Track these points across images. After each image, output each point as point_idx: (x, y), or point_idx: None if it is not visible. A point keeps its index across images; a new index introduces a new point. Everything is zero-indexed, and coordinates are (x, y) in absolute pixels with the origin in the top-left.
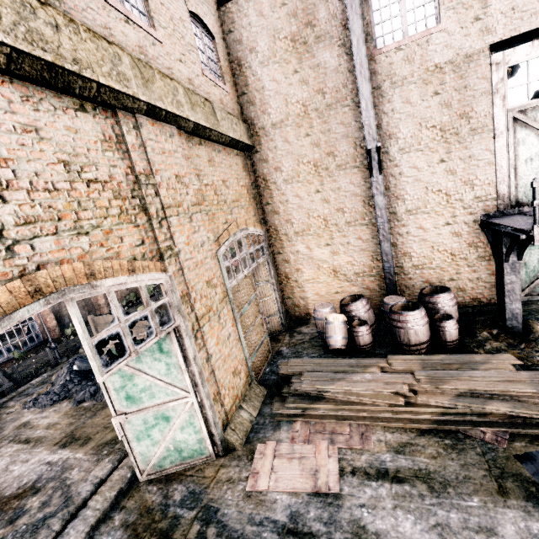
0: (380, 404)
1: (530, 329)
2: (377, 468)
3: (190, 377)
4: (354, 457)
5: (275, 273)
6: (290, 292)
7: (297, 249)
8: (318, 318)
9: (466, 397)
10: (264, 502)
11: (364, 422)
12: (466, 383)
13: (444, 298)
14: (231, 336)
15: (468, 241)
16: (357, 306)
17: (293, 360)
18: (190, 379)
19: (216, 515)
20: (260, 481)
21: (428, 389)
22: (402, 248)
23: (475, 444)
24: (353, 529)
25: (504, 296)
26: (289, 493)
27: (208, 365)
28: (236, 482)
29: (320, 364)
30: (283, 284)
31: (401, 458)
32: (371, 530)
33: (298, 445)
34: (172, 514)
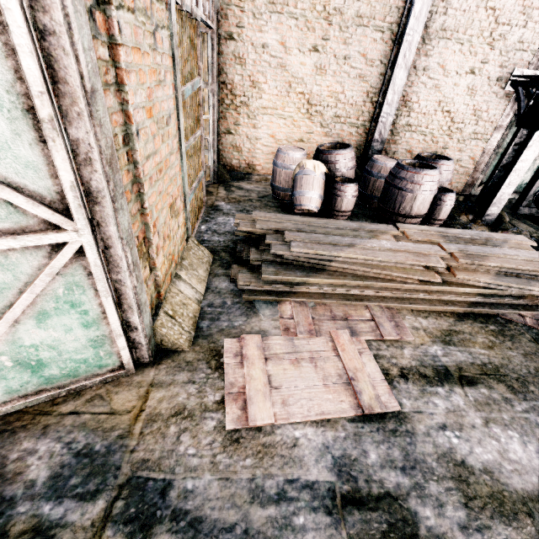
0: (408, 281)
1: (501, 219)
2: (433, 367)
3: (72, 167)
4: (395, 353)
5: (217, 76)
6: (232, 123)
7: (264, 41)
8: (284, 165)
9: (508, 277)
10: (274, 448)
11: (387, 304)
12: (505, 261)
13: (448, 167)
14: (171, 122)
15: (477, 106)
16: (345, 157)
17: (260, 213)
18: (73, 172)
19: (167, 500)
20: (255, 408)
21: (464, 265)
22: (408, 93)
23: (521, 329)
24: (450, 470)
25: (508, 176)
26: (316, 424)
27: (127, 158)
28: (197, 415)
29: (306, 223)
30: (224, 104)
31: (454, 351)
32: (478, 467)
33: (301, 339)
34: (24, 524)
